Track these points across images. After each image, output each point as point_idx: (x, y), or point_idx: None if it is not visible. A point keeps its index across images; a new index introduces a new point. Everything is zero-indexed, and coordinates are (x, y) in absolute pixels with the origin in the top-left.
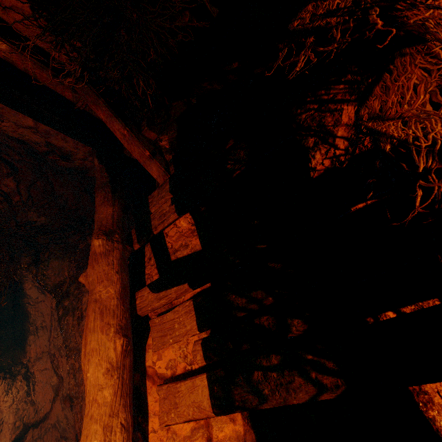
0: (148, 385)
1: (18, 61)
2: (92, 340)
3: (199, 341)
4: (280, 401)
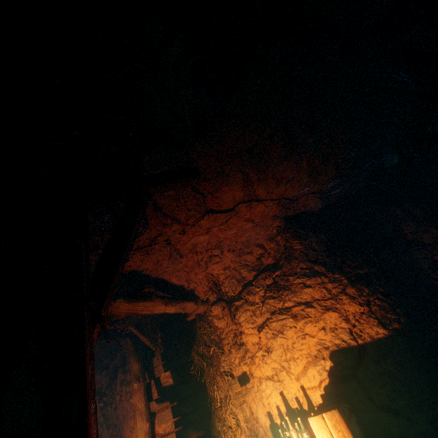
0: (157, 437)
1: (112, 327)
2: (139, 425)
3: (173, 421)
4: (192, 437)
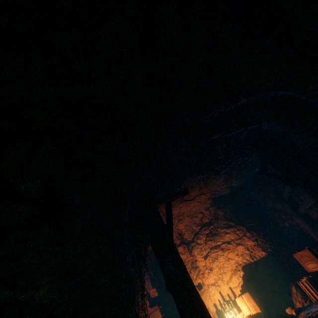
0: None
1: None
2: None
3: (161, 317)
4: None
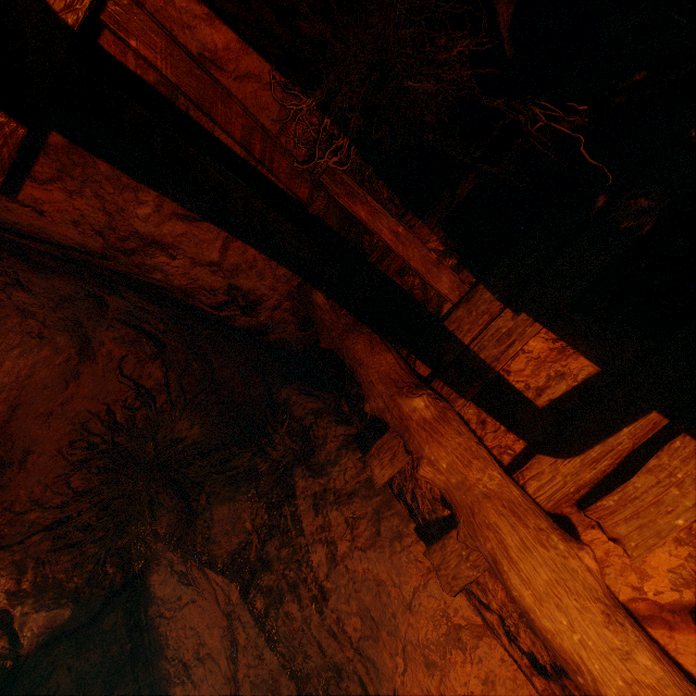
0: (657, 636)
1: (258, 143)
2: (536, 567)
3: None
4: None
